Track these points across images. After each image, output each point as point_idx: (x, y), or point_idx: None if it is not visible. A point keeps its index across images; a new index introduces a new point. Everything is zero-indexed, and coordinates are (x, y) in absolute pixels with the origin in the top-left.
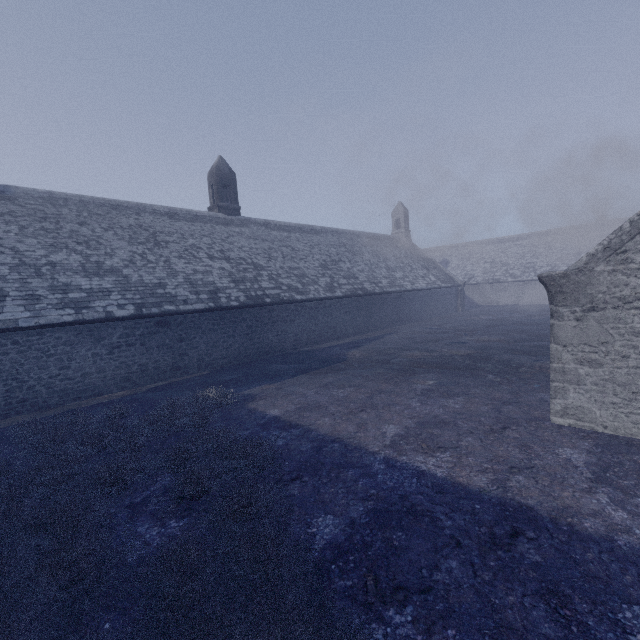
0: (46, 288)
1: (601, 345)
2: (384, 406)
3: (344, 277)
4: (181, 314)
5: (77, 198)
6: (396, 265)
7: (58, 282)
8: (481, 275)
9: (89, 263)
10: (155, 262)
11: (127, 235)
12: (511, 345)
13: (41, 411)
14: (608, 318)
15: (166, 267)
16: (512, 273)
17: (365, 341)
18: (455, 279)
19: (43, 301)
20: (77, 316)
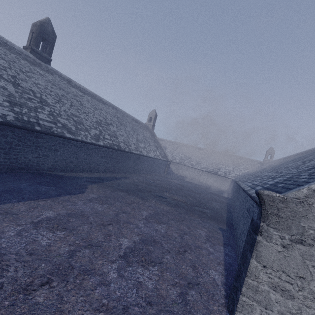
0: None
1: (298, 278)
2: (78, 275)
3: (109, 134)
4: None
5: None
6: (142, 140)
7: None
8: (179, 159)
9: None
10: None
11: None
12: (189, 207)
13: None
14: (312, 255)
15: None
16: (192, 163)
17: (107, 179)
18: (168, 157)
19: None
20: None
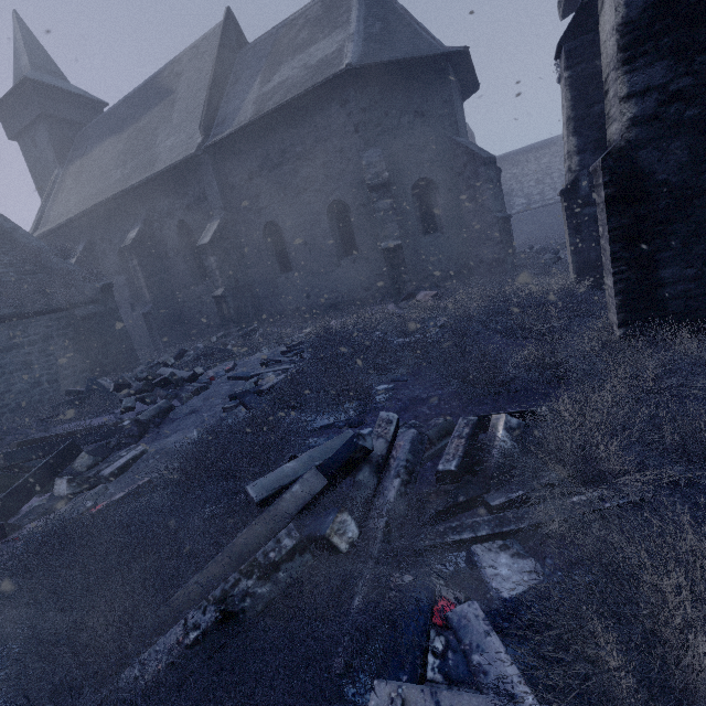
0: None
1: None
2: None
3: None
4: None
5: None
6: None
7: None
8: None
9: None
10: None
11: None
12: None
13: None
14: None
15: None
16: None
17: None
18: None
19: None
20: None
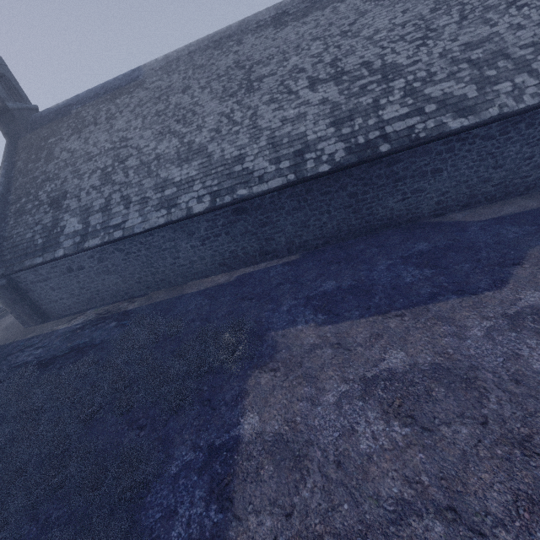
0: (152, 188)
1: None
2: None
3: None
4: (256, 197)
5: (186, 51)
6: None
7: (160, 179)
8: None
9: (183, 146)
10: (240, 122)
11: (221, 87)
12: None
13: (173, 288)
14: None
15: (250, 126)
16: None
17: None
18: None
19: (149, 203)
20: (167, 217)
